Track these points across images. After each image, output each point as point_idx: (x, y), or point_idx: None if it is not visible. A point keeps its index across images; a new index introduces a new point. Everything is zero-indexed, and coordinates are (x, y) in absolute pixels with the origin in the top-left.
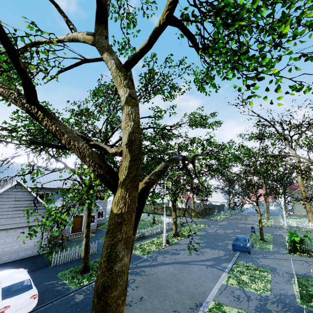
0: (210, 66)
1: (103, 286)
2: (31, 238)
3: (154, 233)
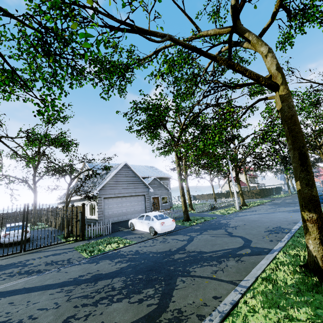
0: (292, 28)
1: (291, 115)
2: (139, 205)
3: (222, 207)
